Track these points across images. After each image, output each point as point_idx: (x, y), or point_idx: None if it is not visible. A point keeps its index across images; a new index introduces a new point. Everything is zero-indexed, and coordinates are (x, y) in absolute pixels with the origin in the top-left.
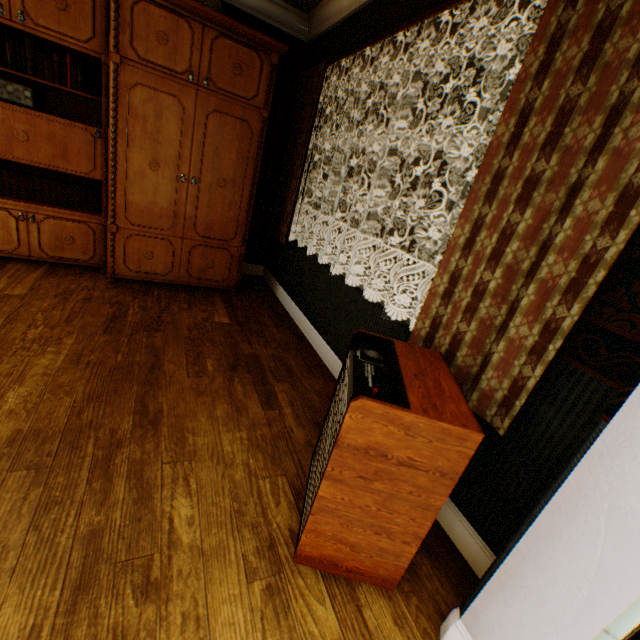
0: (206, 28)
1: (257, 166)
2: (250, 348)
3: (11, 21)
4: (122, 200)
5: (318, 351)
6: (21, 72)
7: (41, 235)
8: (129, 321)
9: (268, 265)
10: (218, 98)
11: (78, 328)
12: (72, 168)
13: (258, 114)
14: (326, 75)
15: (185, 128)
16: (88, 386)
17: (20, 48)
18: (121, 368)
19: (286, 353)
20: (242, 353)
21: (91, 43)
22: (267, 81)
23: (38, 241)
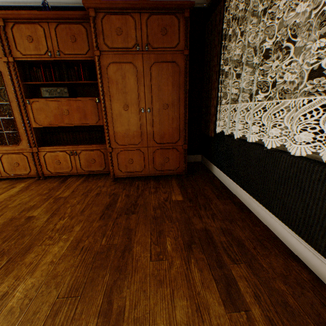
0: (141, 14)
1: (186, 89)
2: (200, 222)
3: (55, 58)
4: (112, 132)
5: (262, 220)
6: (63, 81)
7: (80, 161)
8: (116, 207)
9: (203, 153)
10: (155, 54)
11: (86, 216)
12: (89, 122)
13: (181, 55)
14: (224, 11)
15: (139, 79)
16: (73, 275)
17: (61, 70)
18: (101, 252)
19: (232, 224)
20: (194, 228)
21: (88, 53)
22: (183, 31)
23: (79, 164)
